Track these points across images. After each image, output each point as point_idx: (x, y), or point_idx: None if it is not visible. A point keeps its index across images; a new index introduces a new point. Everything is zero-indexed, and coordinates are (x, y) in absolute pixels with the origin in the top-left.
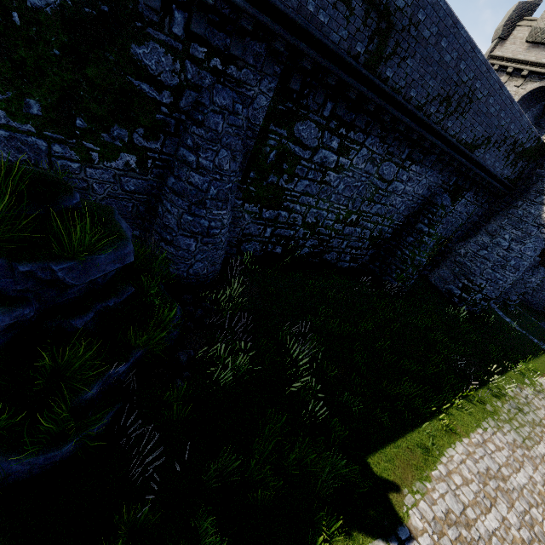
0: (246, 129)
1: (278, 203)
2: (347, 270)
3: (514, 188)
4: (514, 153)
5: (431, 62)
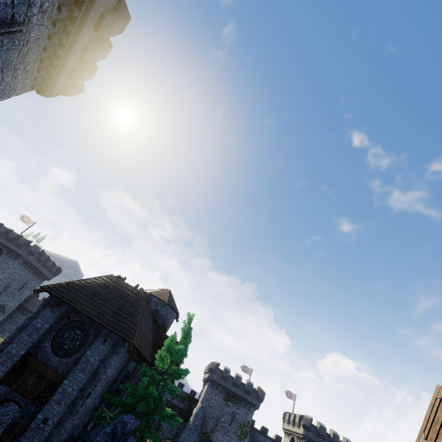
0: None
1: None
2: None
3: (191, 414)
4: (179, 397)
5: None
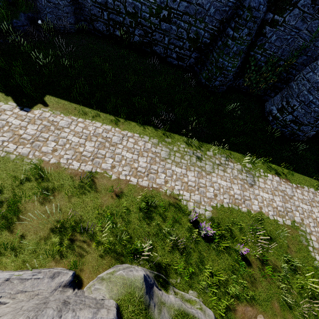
0: None
1: None
2: (173, 65)
3: None
4: None
5: None
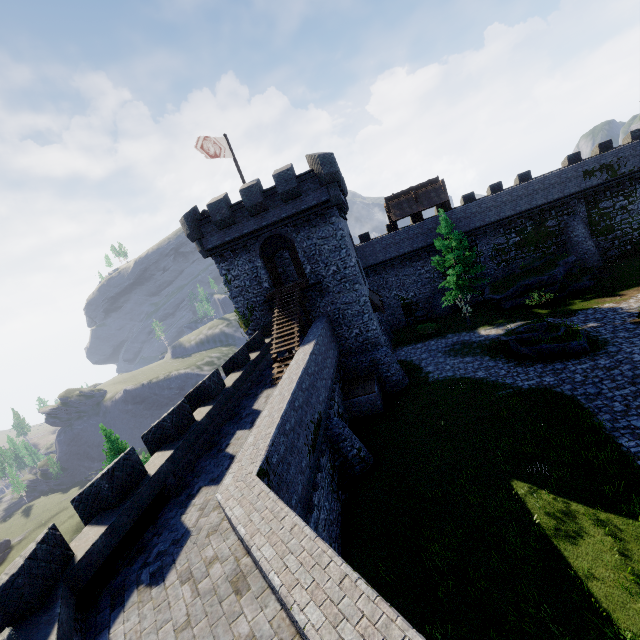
0: (582, 219)
1: (611, 230)
2: None
3: None
4: None
5: (639, 154)
